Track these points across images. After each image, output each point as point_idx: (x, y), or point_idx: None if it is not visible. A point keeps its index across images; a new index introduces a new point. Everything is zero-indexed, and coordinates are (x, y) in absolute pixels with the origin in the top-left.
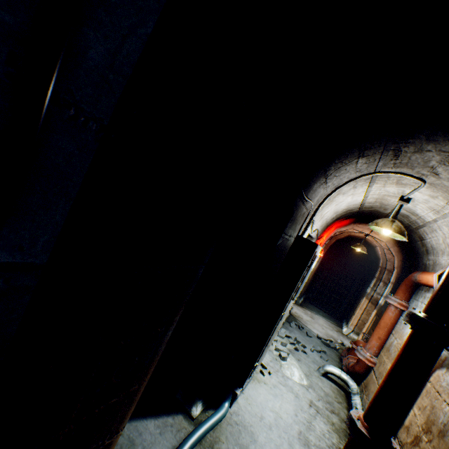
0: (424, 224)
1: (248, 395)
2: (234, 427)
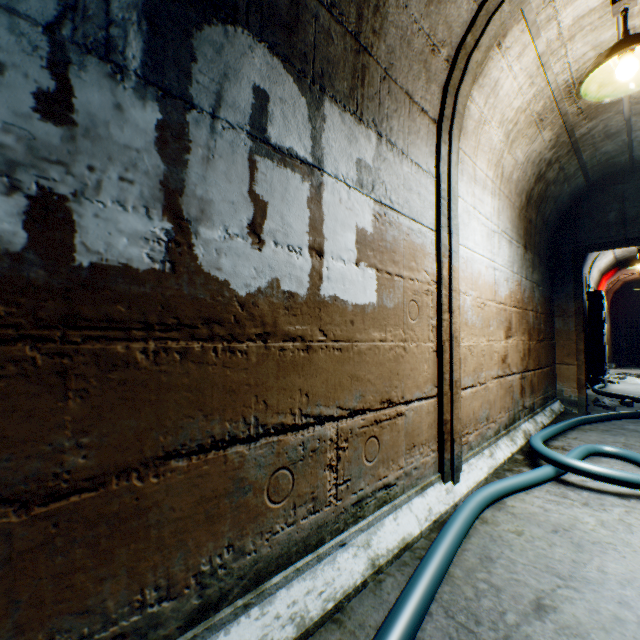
0: None
1: (611, 386)
2: (612, 389)
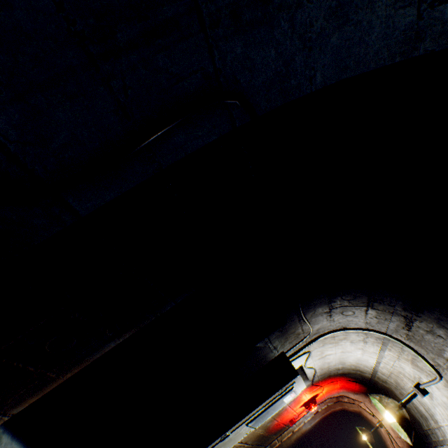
0: (444, 440)
1: None
2: None
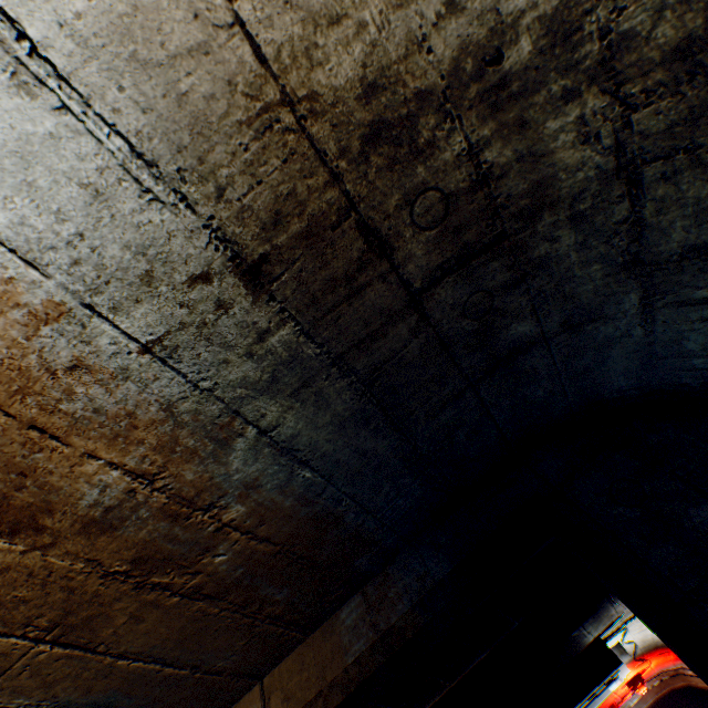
0: None
1: None
2: None
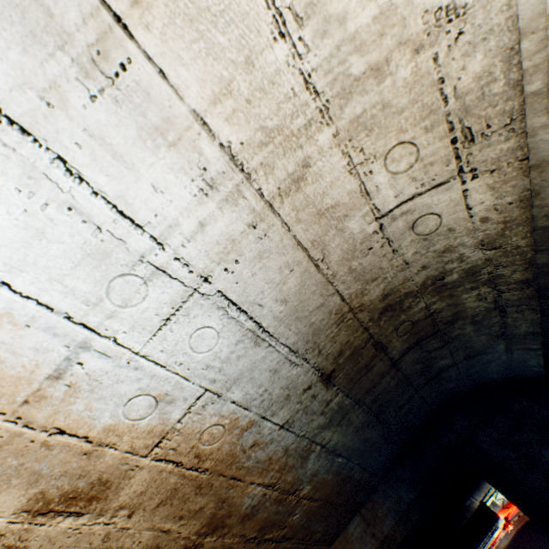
0: None
1: None
2: None
